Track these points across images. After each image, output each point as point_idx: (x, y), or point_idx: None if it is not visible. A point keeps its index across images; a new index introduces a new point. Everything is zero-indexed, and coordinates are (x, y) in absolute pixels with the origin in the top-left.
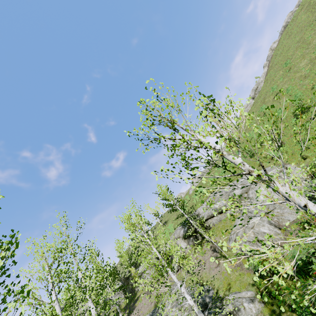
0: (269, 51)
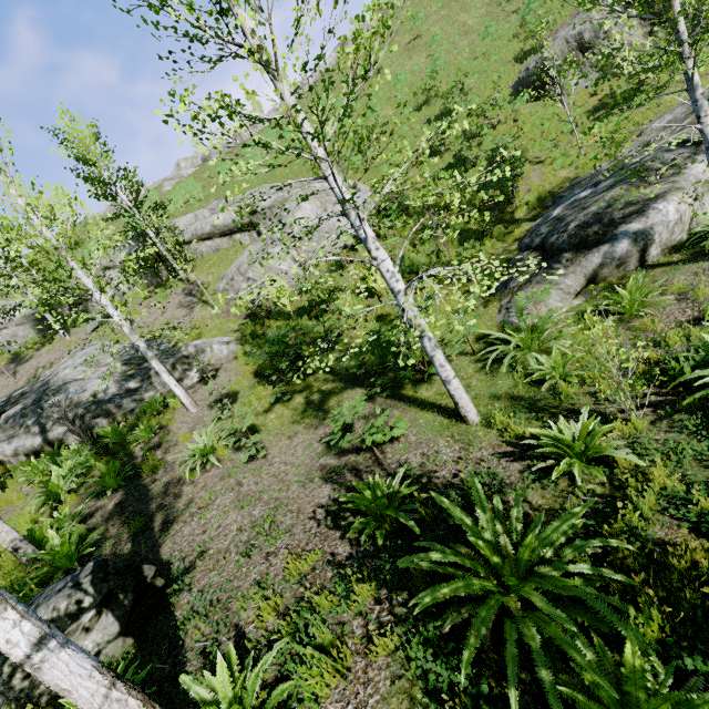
0: None
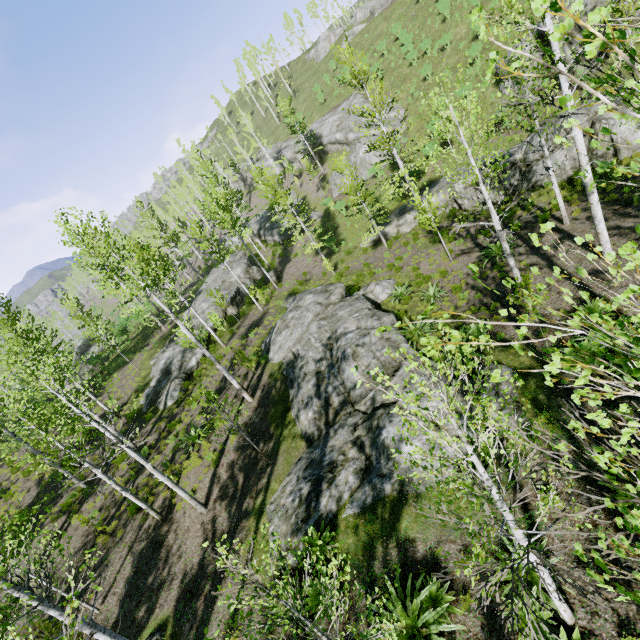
0: None
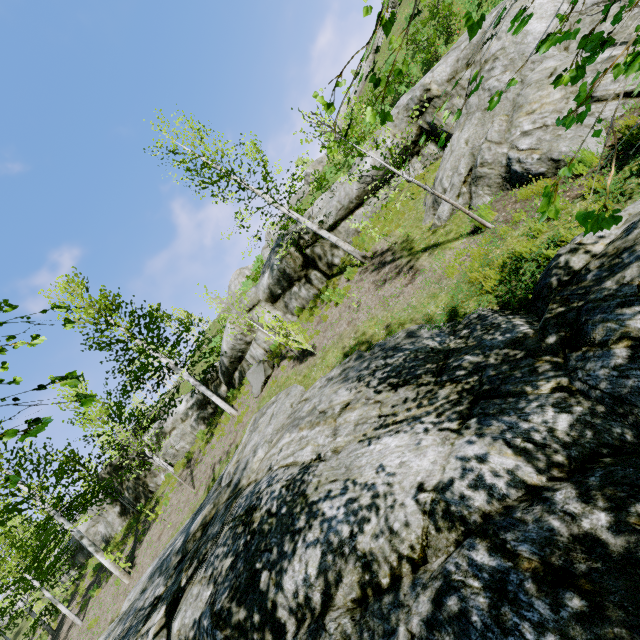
0: None
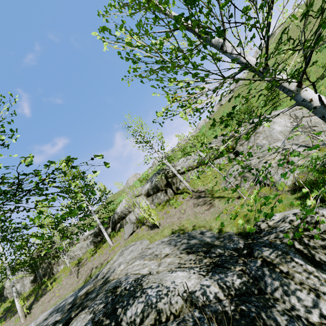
0: (254, 53)
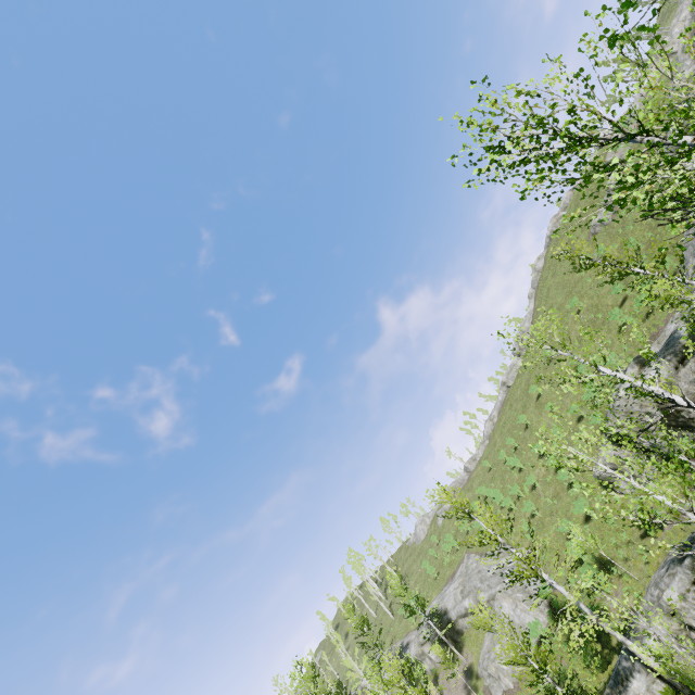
0: (533, 272)
